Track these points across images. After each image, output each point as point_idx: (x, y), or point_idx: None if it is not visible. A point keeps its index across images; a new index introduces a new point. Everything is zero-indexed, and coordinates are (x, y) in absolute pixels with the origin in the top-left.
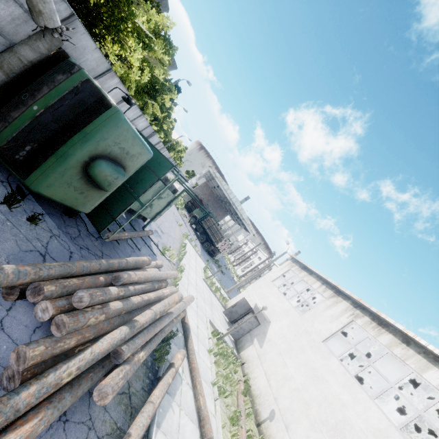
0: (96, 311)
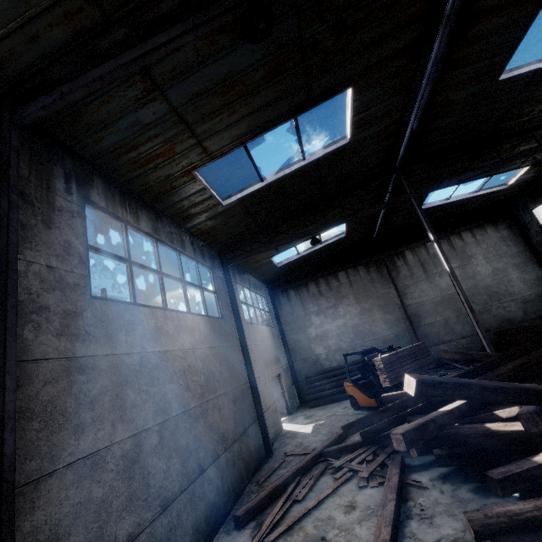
0: None
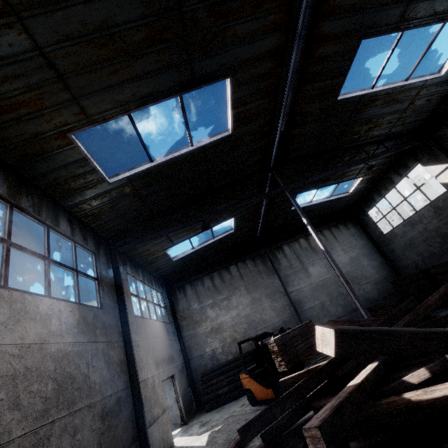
0: None
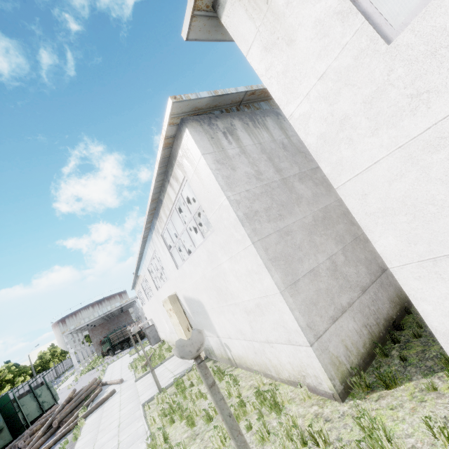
0: (35, 427)
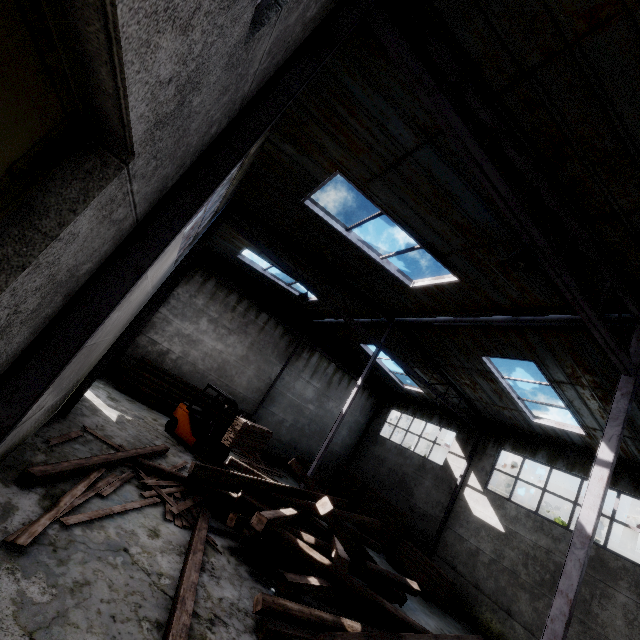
0: None
